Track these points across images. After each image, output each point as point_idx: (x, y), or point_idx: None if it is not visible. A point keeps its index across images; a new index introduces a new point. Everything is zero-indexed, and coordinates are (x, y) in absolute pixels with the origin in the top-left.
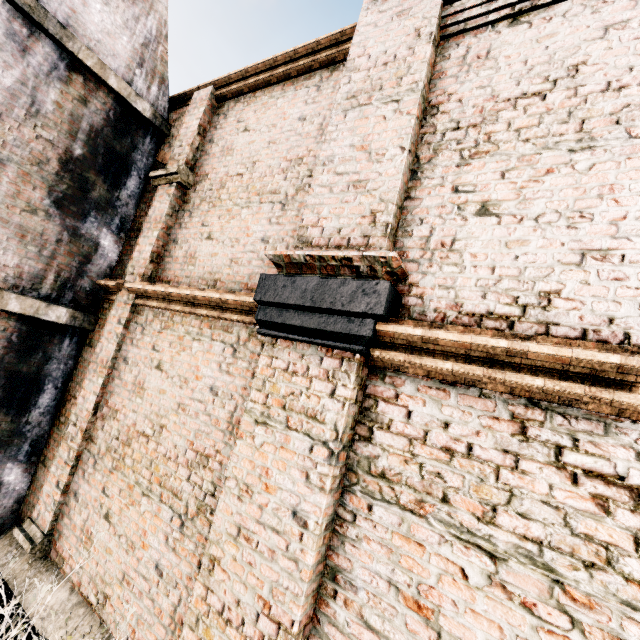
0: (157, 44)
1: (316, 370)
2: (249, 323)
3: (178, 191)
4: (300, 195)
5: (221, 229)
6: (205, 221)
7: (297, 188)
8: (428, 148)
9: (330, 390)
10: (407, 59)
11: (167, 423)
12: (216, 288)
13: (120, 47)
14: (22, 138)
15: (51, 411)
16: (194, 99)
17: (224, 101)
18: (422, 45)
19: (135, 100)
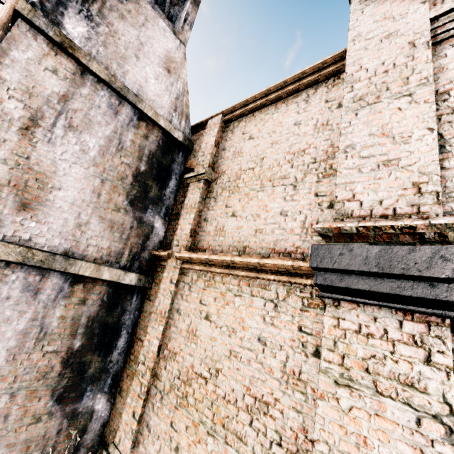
0: (183, 96)
1: (396, 333)
2: (285, 282)
3: (205, 185)
4: (308, 177)
5: (242, 208)
6: (228, 204)
7: (304, 172)
8: (450, 126)
9: (422, 356)
10: (408, 64)
11: (221, 368)
12: (246, 253)
13: (164, 102)
14: (113, 165)
15: (124, 351)
16: (209, 125)
17: (230, 122)
18: (421, 52)
19: (174, 131)
